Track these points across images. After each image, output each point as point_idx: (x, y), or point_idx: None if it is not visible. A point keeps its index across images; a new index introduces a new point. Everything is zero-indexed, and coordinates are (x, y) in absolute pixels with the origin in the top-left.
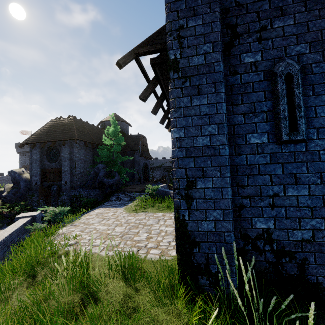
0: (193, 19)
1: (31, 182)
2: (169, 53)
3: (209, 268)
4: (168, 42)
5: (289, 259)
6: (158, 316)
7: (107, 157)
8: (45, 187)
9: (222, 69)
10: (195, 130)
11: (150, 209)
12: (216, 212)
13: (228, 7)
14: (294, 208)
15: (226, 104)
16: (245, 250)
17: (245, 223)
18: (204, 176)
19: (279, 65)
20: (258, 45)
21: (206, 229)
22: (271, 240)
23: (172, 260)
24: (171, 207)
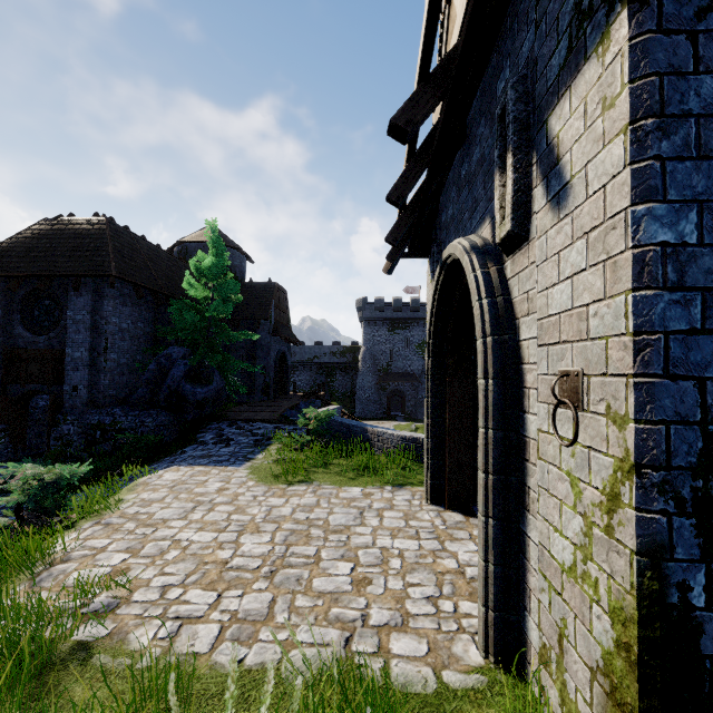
0: None
1: None
2: None
3: None
4: None
5: None
6: None
7: (195, 329)
8: (14, 399)
9: None
10: None
11: (320, 475)
12: None
13: None
14: None
15: None
16: None
17: None
18: None
19: None
20: None
21: None
22: None
23: (489, 690)
24: (377, 471)
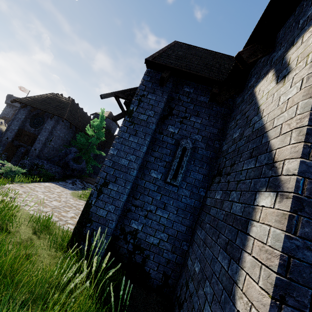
0: (151, 95)
1: (3, 135)
2: (131, 105)
3: (91, 239)
4: (133, 99)
5: (140, 252)
6: (42, 254)
7: (84, 144)
8: (14, 145)
9: (153, 128)
10: (123, 154)
11: None
12: (111, 206)
13: (174, 97)
14: (156, 223)
15: (149, 147)
16: (119, 238)
17: (126, 221)
18: (115, 183)
19: (183, 140)
20: (179, 125)
21: (100, 214)
22: (136, 237)
23: None
24: None
